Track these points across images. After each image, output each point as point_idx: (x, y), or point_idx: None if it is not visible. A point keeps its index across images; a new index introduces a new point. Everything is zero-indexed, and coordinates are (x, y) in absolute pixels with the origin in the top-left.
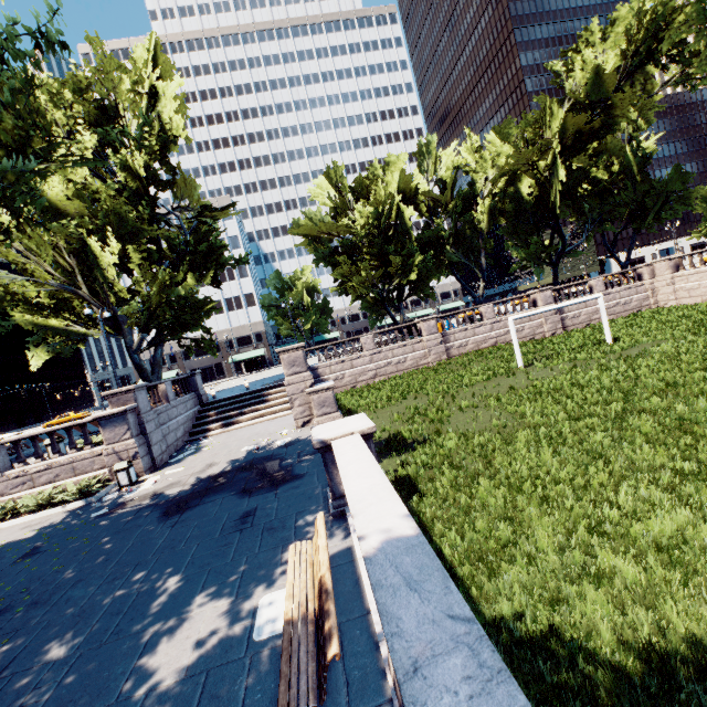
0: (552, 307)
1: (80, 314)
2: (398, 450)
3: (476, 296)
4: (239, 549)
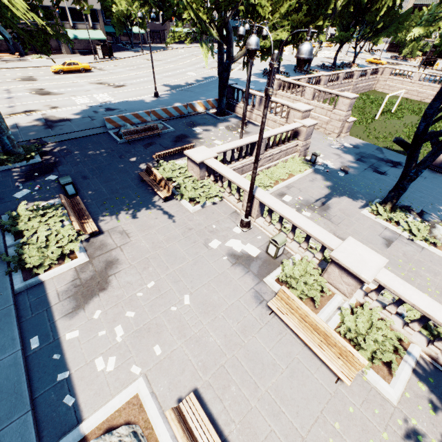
0: (396, 93)
1: (224, 15)
2: (402, 154)
3: None
4: (438, 182)
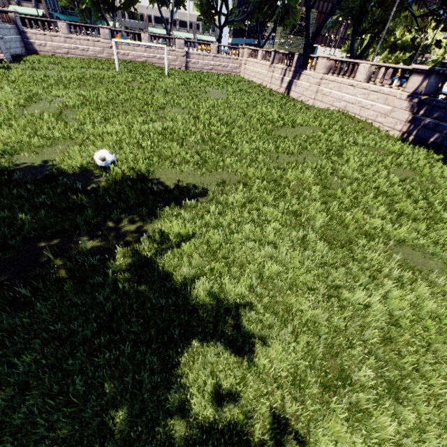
0: (138, 43)
1: None
2: None
3: (168, 29)
4: None
